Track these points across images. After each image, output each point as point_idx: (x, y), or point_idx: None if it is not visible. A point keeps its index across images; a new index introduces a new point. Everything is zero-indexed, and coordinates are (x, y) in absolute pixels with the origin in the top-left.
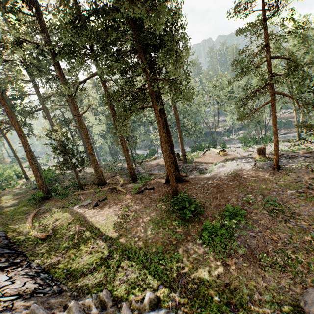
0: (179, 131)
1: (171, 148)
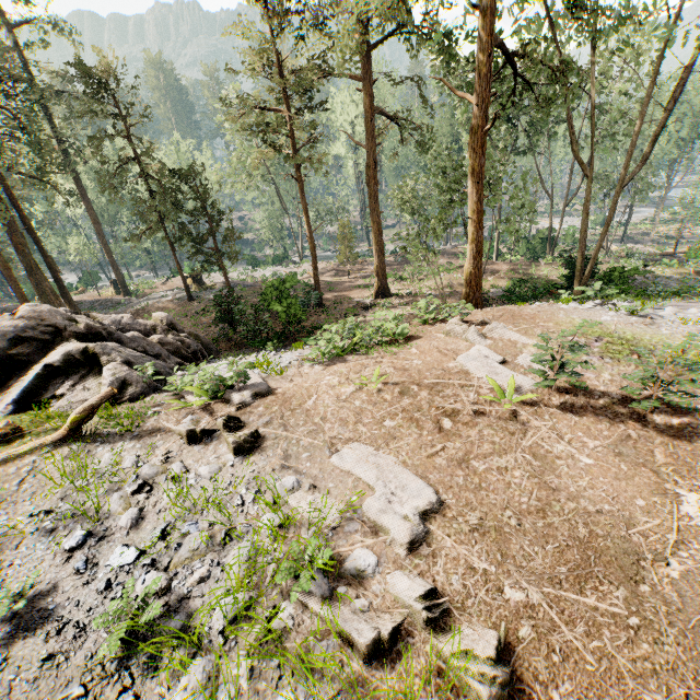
0: (105, 244)
1: (55, 275)
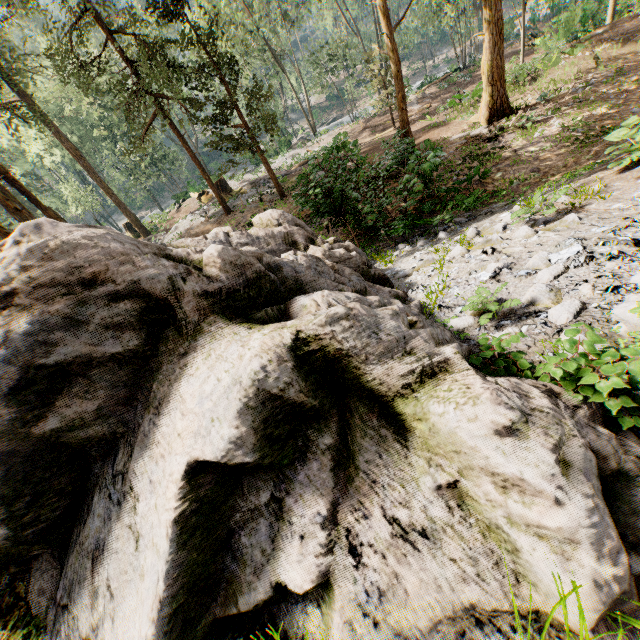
0: (100, 182)
1: None
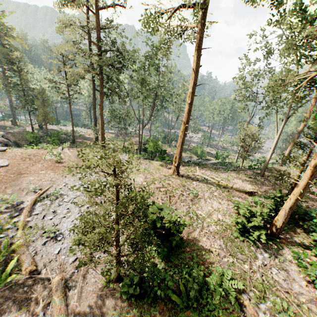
0: (11, 106)
1: None
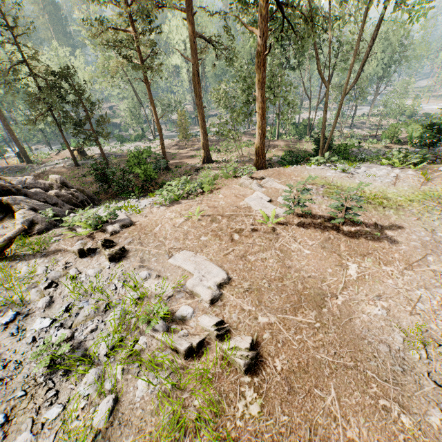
0: (7, 125)
1: None
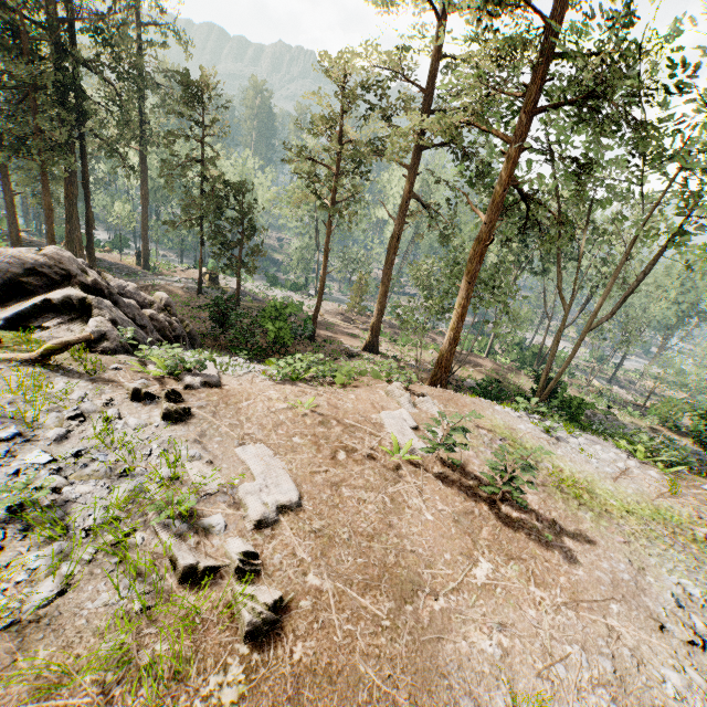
0: (145, 218)
1: (89, 229)
